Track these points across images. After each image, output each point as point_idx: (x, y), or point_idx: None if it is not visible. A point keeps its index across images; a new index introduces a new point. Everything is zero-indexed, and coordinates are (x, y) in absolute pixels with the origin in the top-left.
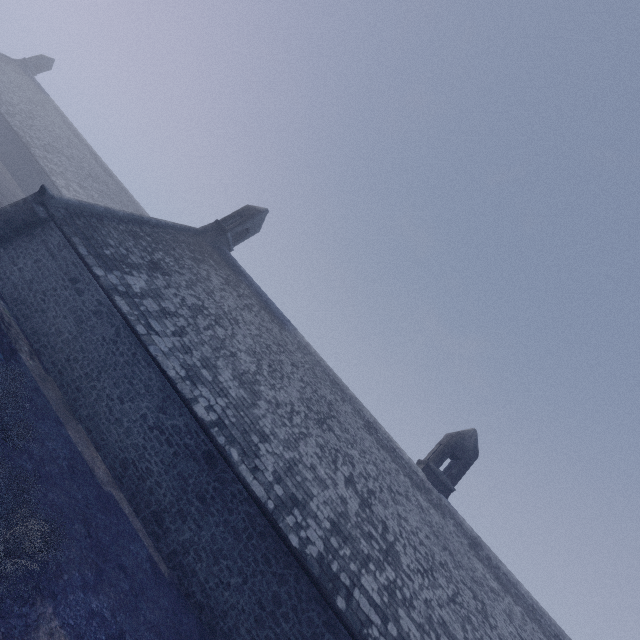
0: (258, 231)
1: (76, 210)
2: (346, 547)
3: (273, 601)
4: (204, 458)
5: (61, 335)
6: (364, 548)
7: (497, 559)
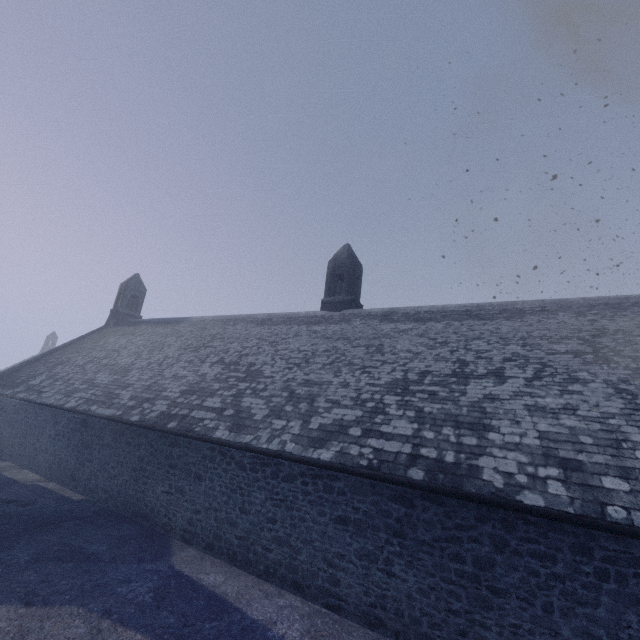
0: (145, 291)
1: (1, 378)
2: (193, 396)
3: (139, 461)
4: (81, 426)
5: (6, 439)
6: (215, 387)
7: (416, 308)
